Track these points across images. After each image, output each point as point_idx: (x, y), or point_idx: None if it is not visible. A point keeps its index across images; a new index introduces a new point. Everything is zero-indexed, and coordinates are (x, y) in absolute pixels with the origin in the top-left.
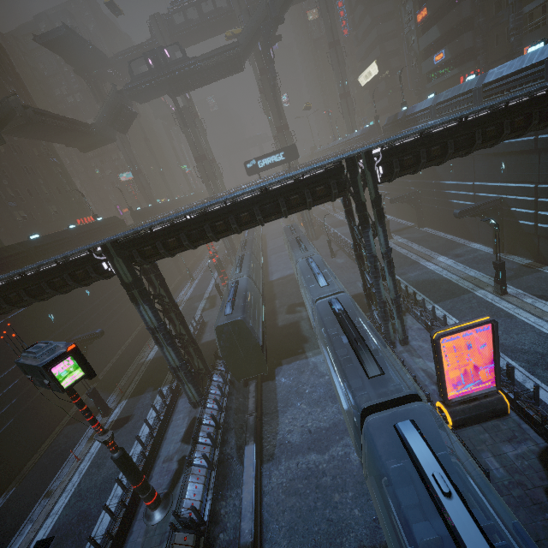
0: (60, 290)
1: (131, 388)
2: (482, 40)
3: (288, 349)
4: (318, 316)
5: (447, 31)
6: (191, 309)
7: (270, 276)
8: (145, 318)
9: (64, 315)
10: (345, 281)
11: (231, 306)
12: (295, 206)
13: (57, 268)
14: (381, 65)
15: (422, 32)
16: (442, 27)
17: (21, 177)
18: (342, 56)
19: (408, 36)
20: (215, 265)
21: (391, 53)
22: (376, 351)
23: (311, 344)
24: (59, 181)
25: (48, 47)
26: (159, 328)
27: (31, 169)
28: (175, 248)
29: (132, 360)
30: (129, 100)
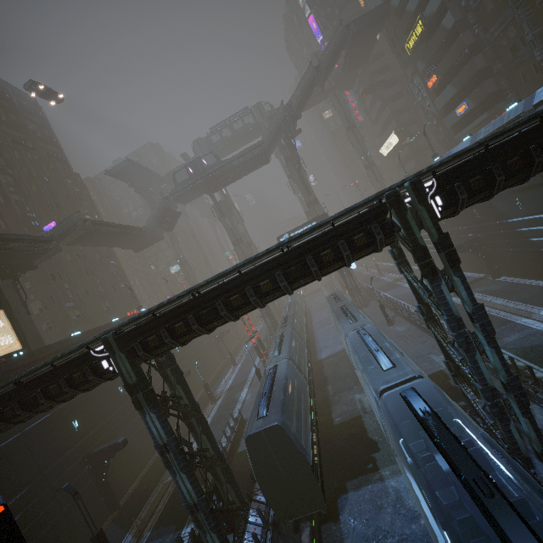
0: (57, 399)
1: (150, 524)
2: (507, 82)
3: (352, 463)
4: (388, 417)
5: (463, 85)
6: (231, 402)
7: (318, 354)
8: (152, 432)
9: (91, 420)
10: (413, 354)
11: (266, 403)
12: (329, 264)
13: (52, 372)
14: (400, 134)
15: (436, 95)
16: (457, 84)
17: (82, 280)
18: (360, 135)
19: (421, 103)
20: (255, 346)
21: (408, 123)
22: (523, 503)
23: (384, 454)
24: (114, 279)
25: (115, 177)
26: (170, 445)
27: (91, 272)
28: (185, 334)
29: (160, 475)
30: (175, 203)
